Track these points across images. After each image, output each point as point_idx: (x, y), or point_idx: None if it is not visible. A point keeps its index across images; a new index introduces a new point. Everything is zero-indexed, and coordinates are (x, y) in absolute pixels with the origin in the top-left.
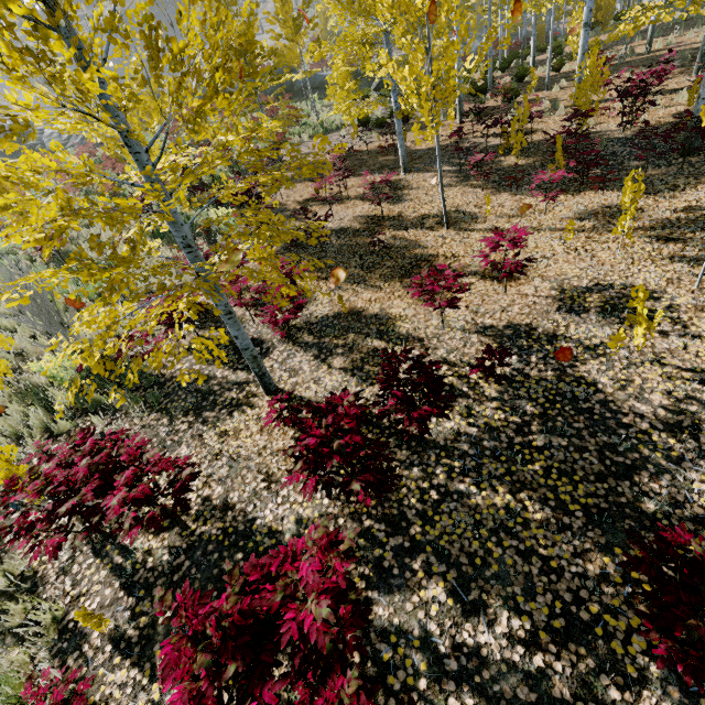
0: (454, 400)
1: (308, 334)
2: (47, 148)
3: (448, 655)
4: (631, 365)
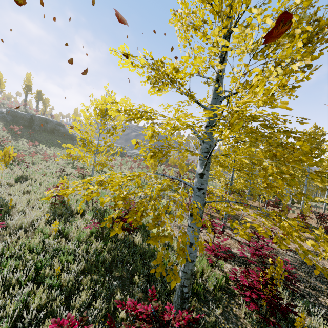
0: (276, 253)
1: (227, 227)
2: (127, 154)
3: (287, 282)
4: (325, 265)
